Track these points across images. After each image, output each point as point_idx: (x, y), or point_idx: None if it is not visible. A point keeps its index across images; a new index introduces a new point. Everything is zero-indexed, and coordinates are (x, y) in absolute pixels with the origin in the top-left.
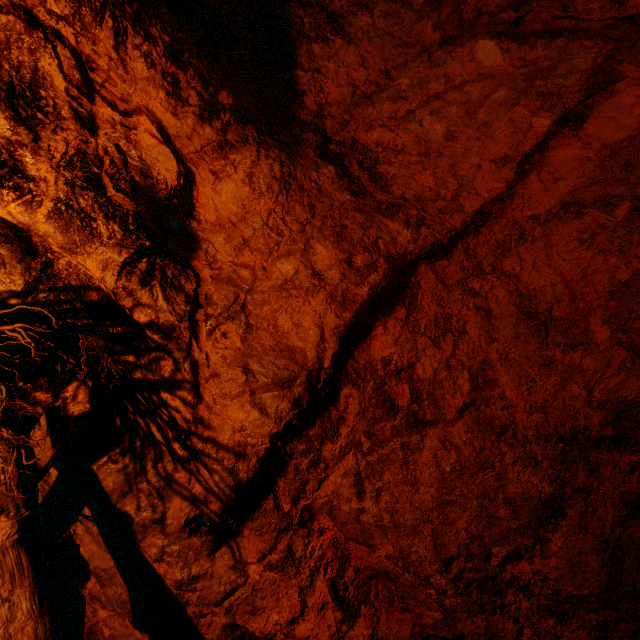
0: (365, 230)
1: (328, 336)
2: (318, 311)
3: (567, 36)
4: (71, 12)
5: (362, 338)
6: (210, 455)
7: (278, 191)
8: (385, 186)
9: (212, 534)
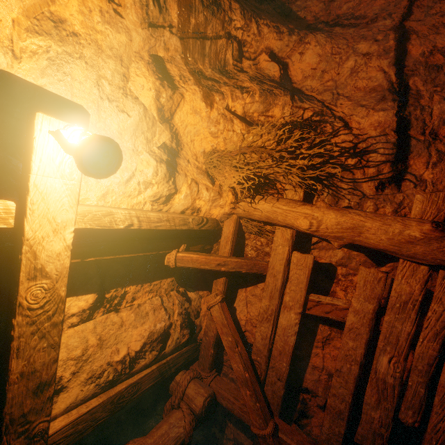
0: (371, 31)
1: (387, 70)
2: (376, 66)
3: None
4: (244, 23)
5: (405, 56)
6: (372, 144)
7: (330, 40)
8: (363, 17)
9: (392, 184)
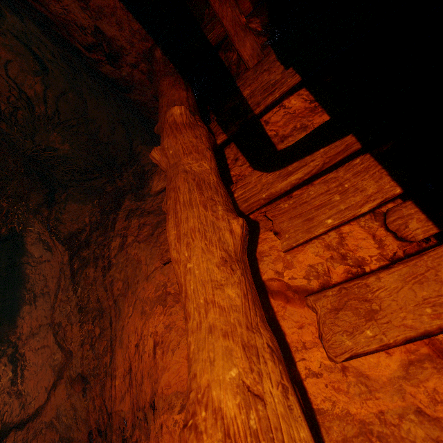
0: (5, 405)
1: None
2: None
3: (61, 348)
4: None
5: None
6: None
7: None
8: (23, 381)
9: None
